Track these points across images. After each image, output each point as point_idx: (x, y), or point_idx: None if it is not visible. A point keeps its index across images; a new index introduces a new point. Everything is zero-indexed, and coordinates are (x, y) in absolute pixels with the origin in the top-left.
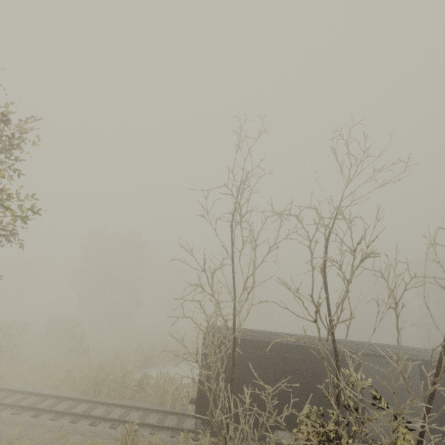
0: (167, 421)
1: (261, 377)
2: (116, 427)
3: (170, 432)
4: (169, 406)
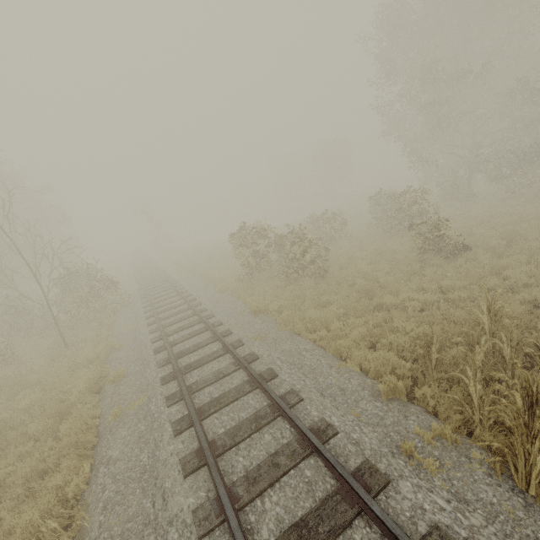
0: None
1: None
2: None
3: None
4: None
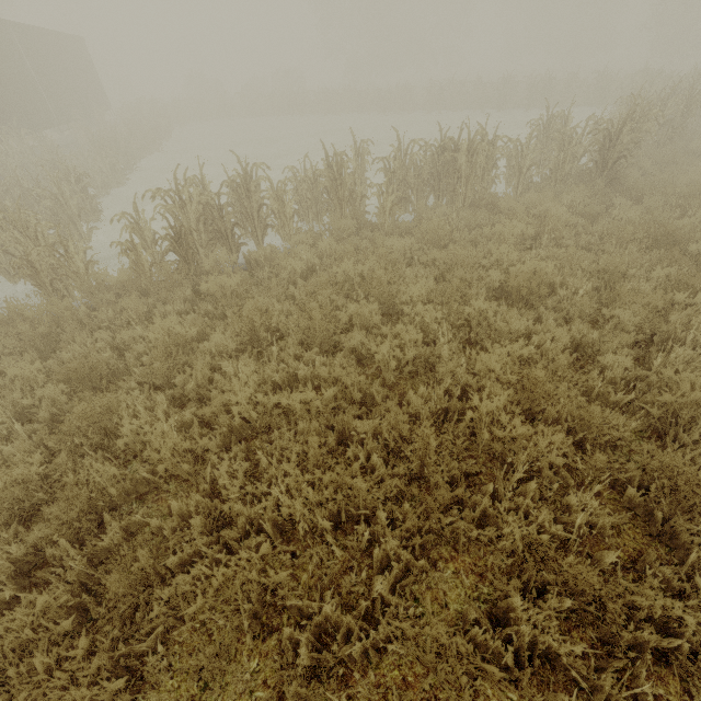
0: None
1: None
2: None
3: None
4: None
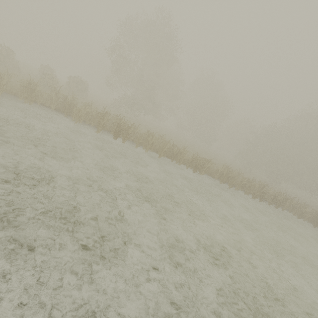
0: None
1: None
2: None
3: None
4: None
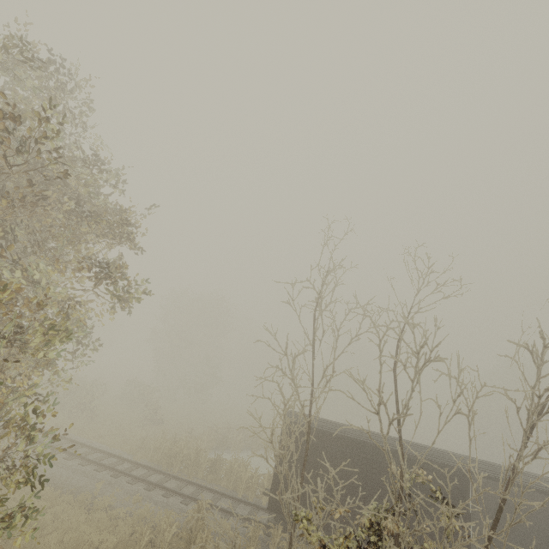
0: (239, 509)
1: (345, 479)
2: (187, 504)
3: (241, 521)
4: (242, 494)
